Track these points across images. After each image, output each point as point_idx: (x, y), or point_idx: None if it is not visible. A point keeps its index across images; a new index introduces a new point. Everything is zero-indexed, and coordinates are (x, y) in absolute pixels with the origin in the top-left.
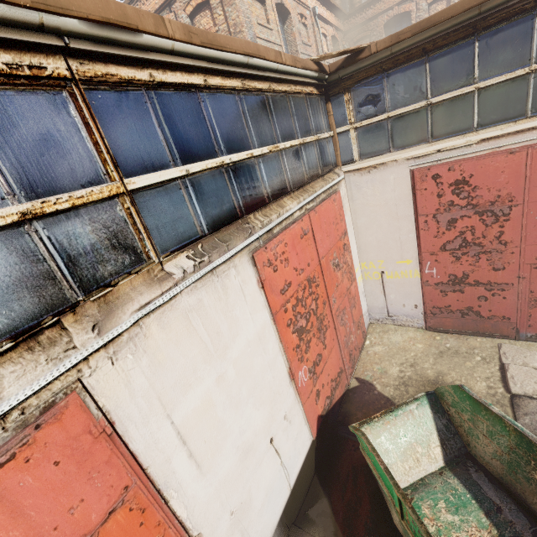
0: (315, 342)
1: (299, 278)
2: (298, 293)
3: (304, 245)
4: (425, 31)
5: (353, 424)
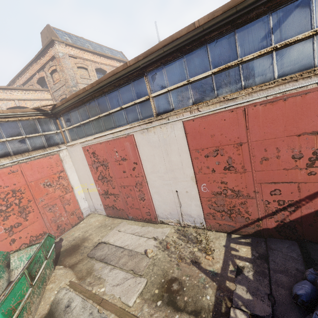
0: (14, 217)
1: (2, 190)
2: (0, 195)
3: (11, 176)
4: (69, 101)
5: (11, 251)
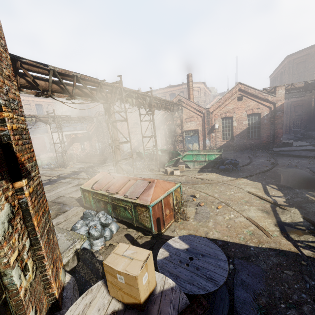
0: None
1: None
2: None
3: None
4: None
5: None
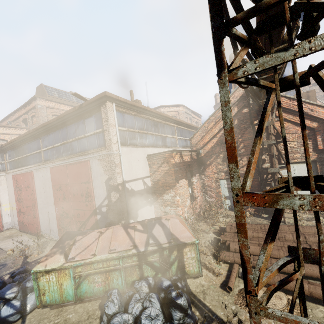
0: None
1: None
2: None
3: None
4: (9, 144)
5: None
